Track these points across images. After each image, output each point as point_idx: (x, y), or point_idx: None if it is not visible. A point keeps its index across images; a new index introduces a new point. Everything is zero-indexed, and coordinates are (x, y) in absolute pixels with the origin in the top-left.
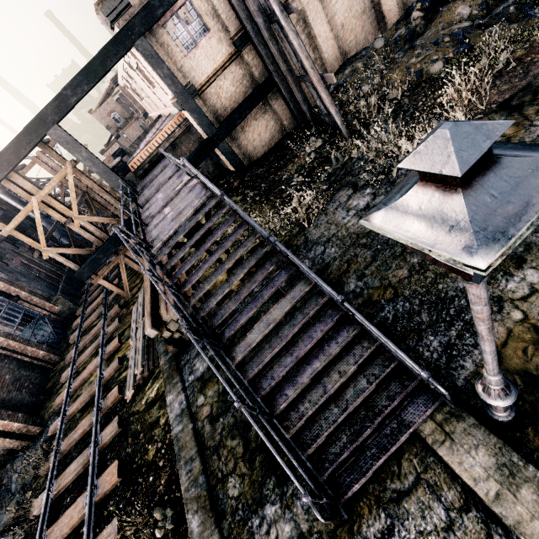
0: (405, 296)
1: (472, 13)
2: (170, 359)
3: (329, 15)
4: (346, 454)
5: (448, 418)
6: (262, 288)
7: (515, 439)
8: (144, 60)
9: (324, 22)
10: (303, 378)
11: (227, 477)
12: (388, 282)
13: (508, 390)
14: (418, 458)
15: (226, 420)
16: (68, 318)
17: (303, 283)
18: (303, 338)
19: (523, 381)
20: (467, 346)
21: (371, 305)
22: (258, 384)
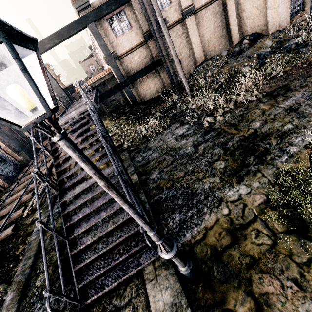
0: (176, 187)
1: (272, 45)
2: (52, 197)
3: (201, 34)
4: (97, 273)
5: (161, 265)
6: (96, 163)
7: (191, 289)
8: (92, 34)
9: (197, 37)
10: (94, 220)
11: (40, 274)
12: (172, 177)
13: (168, 248)
14: (136, 288)
15: (58, 239)
16: (24, 165)
17: (116, 164)
18: (104, 196)
19: (211, 253)
20: (193, 224)
21: (158, 188)
22: (69, 217)
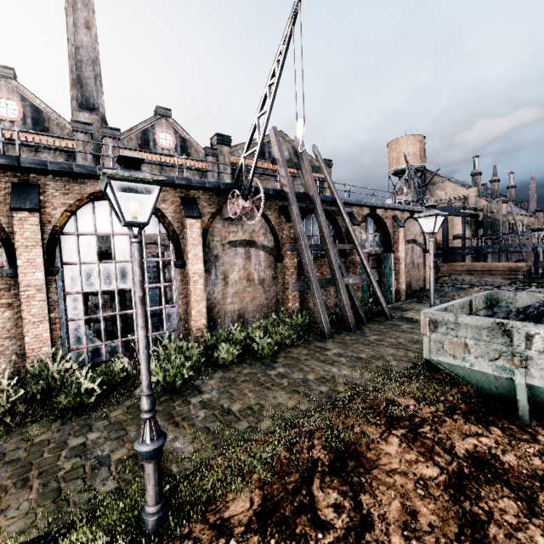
0: None
1: None
2: (524, 278)
3: None
4: None
5: None
6: None
7: None
8: (461, 221)
9: None
10: None
11: None
12: None
13: None
14: None
15: None
16: None
17: None
18: None
19: None
20: None
21: None
22: None
